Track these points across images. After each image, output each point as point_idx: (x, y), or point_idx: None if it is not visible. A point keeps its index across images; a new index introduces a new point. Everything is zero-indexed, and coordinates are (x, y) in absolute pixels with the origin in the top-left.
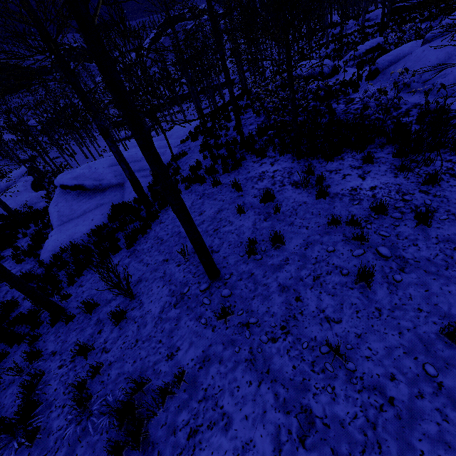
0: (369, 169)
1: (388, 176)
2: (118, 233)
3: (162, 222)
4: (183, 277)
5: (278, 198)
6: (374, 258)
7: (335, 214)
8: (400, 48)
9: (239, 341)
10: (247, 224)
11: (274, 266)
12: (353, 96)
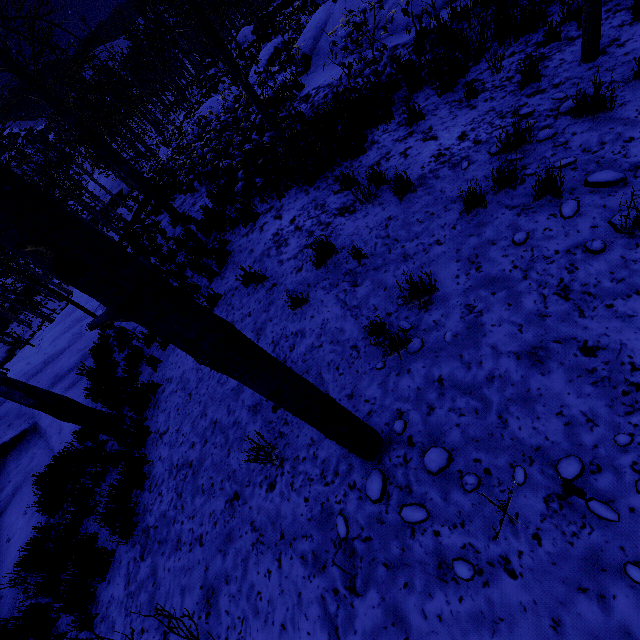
0: (427, 126)
1: (463, 114)
2: (84, 523)
3: (164, 432)
4: (305, 504)
5: (339, 244)
6: (603, 196)
7: (457, 196)
8: (312, 19)
9: (609, 546)
10: (330, 313)
11: (462, 334)
12: (304, 93)
